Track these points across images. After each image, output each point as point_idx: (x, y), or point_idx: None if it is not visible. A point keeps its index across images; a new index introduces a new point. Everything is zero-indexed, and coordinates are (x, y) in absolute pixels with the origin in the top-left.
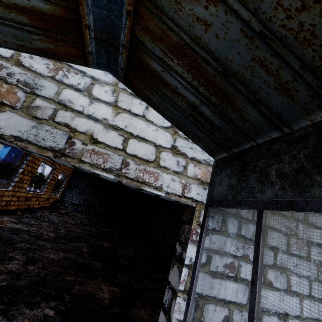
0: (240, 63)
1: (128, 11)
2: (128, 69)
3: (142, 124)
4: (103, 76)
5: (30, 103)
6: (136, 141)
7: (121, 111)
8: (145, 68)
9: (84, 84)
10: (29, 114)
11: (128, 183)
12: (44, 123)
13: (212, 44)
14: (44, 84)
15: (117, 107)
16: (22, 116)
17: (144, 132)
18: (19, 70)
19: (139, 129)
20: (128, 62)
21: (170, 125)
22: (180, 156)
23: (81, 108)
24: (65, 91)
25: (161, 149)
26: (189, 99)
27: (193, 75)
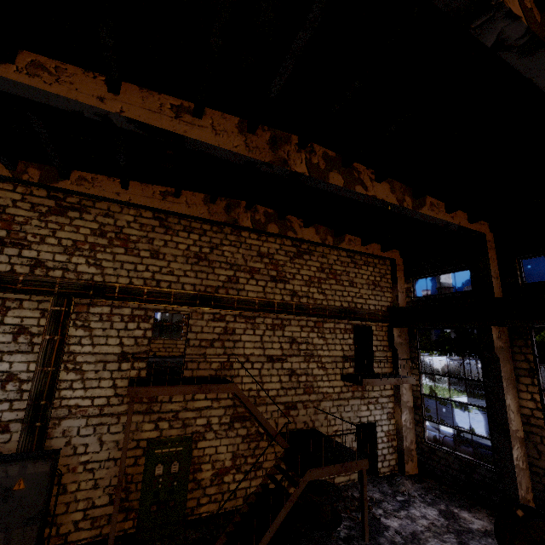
0: None
1: None
2: None
3: None
4: None
5: None
6: None
7: None
8: None
9: None
10: None
11: None
12: None
13: None
14: None
15: None
16: None
17: None
18: None
19: None
20: None
21: None
22: None
23: None
24: None
25: None
26: None
27: None
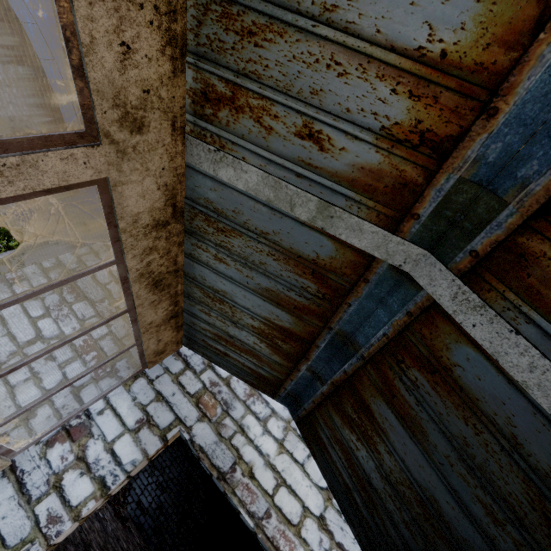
0: (377, 484)
1: (314, 401)
2: (303, 420)
3: (298, 473)
4: (282, 410)
5: (222, 420)
6: (287, 491)
7: (284, 451)
8: (315, 431)
9: (264, 414)
10: (217, 429)
11: (263, 541)
12: (223, 441)
13: (360, 458)
14: (237, 405)
15: (282, 446)
16: (212, 429)
17: (298, 483)
18: (226, 390)
19: (293, 478)
20: (305, 417)
21: (326, 485)
22: (326, 533)
23: (254, 436)
24: (248, 416)
25: (308, 512)
26: (345, 479)
27: (348, 465)
